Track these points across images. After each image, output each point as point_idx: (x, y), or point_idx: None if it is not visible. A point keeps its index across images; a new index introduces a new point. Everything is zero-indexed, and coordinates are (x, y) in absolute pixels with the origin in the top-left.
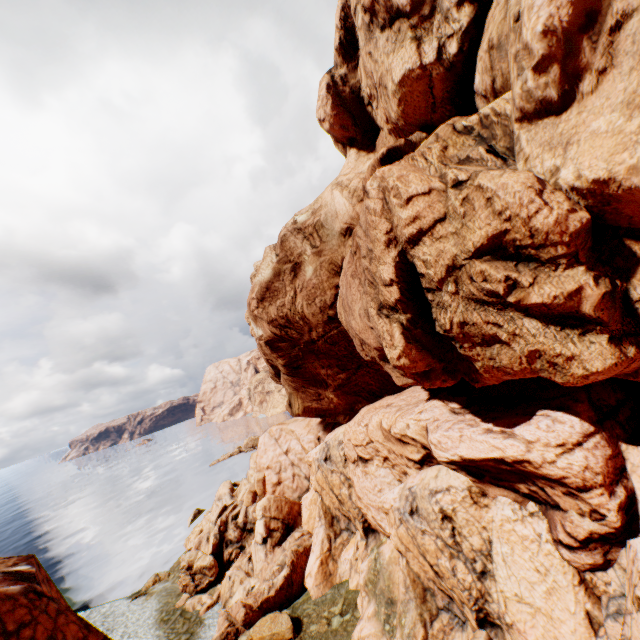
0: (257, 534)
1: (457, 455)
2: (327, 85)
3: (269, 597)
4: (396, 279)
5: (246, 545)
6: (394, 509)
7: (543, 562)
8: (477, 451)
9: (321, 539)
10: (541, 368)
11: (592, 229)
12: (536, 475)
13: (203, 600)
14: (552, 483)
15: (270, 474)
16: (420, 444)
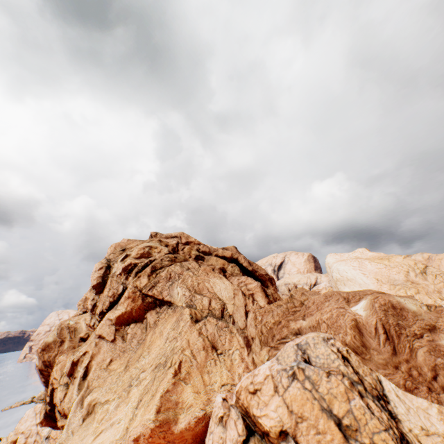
0: None
1: None
2: None
3: None
4: (50, 395)
5: None
6: None
7: None
8: None
9: None
10: None
11: None
12: None
13: None
14: None
15: (22, 437)
16: None
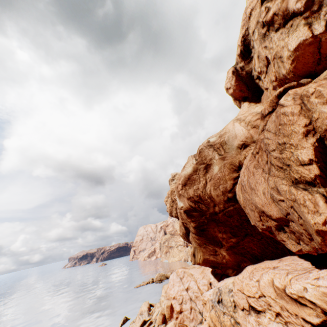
0: None
1: None
2: (232, 71)
3: None
4: (315, 159)
5: None
6: None
7: None
8: None
9: None
10: None
11: None
12: None
13: None
14: None
15: (175, 303)
16: (320, 309)
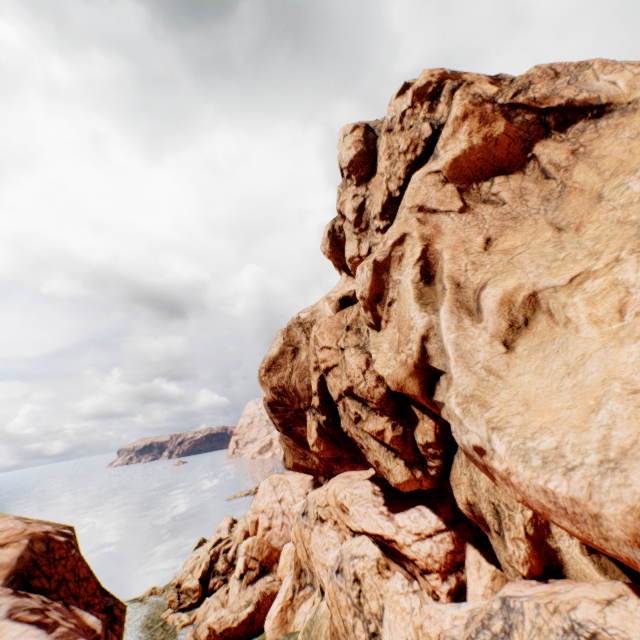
0: (237, 569)
1: (360, 527)
2: (328, 231)
3: (231, 627)
4: (318, 392)
5: (229, 579)
6: (329, 566)
7: (411, 632)
8: (371, 526)
9: (287, 587)
10: (383, 473)
11: (399, 395)
12: (403, 554)
13: (182, 617)
14: (413, 563)
15: (263, 518)
16: None
